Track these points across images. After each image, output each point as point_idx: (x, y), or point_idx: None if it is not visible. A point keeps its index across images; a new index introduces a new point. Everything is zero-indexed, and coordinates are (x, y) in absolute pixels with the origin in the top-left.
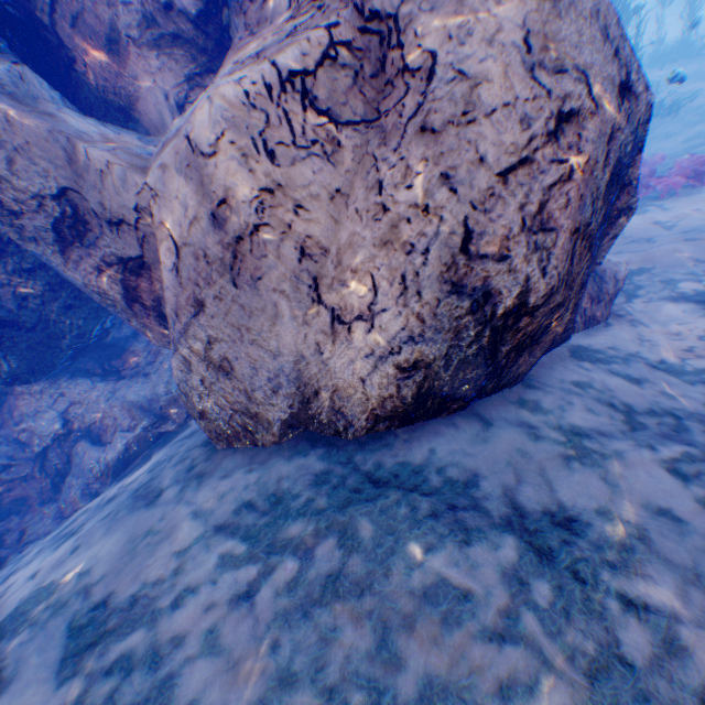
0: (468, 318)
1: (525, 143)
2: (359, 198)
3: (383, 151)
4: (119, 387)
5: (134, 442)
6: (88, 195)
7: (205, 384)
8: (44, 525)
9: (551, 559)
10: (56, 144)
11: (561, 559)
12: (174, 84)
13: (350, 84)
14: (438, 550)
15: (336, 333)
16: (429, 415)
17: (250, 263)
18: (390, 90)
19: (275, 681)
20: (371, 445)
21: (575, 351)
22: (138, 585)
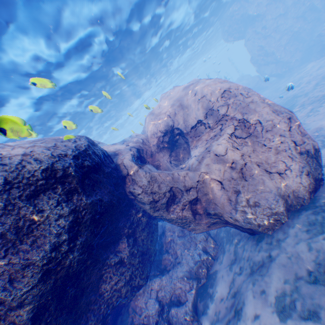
0: (307, 158)
1: (286, 124)
2: (258, 149)
3: (257, 138)
4: (170, 274)
5: (194, 294)
6: (178, 185)
7: (252, 214)
8: None
9: None
10: (168, 175)
11: None
12: (166, 157)
13: (241, 131)
14: None
15: (281, 176)
16: (317, 187)
17: (246, 173)
18: (249, 129)
19: None
20: (314, 201)
21: None
22: (311, 262)
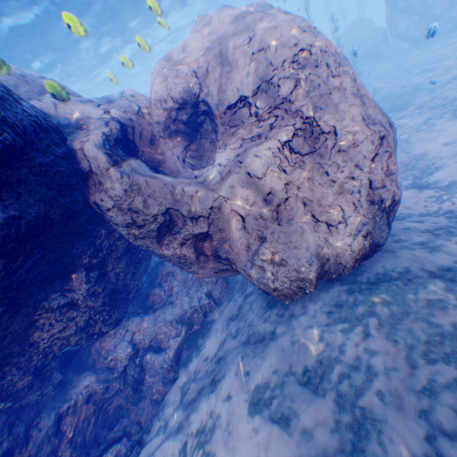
0: (376, 211)
1: (374, 148)
2: (317, 179)
3: (322, 161)
4: (157, 315)
5: (181, 342)
6: (180, 207)
7: (272, 274)
8: (150, 412)
9: (453, 280)
10: (166, 188)
11: (456, 279)
12: (179, 151)
13: (302, 141)
14: (417, 292)
15: (330, 231)
16: (370, 254)
17: (285, 214)
18: (316, 140)
19: (406, 348)
20: (357, 273)
21: None
22: (312, 357)
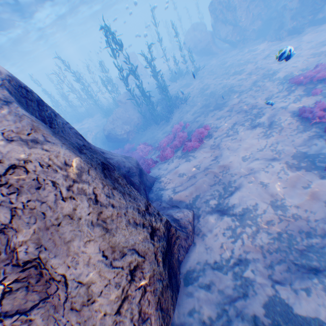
0: None
1: (122, 292)
2: None
3: (58, 314)
4: None
5: None
6: None
7: None
8: None
9: None
10: None
11: None
12: None
13: (26, 292)
14: None
15: None
16: None
17: None
18: (50, 284)
19: None
20: None
21: (186, 278)
22: None
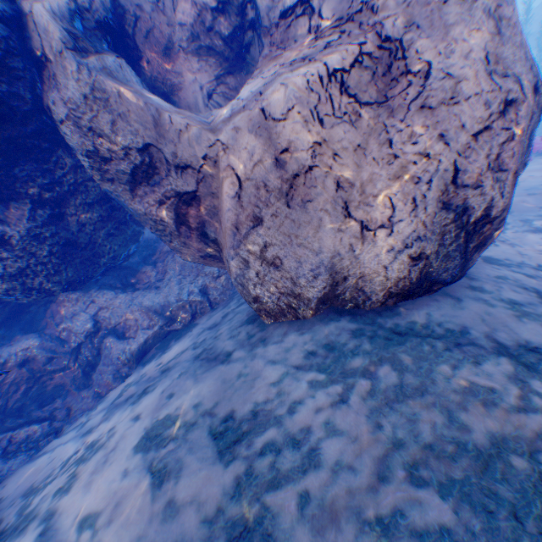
0: (451, 226)
1: (487, 118)
2: (373, 151)
3: (391, 121)
4: (136, 297)
5: (151, 337)
6: (164, 148)
7: (259, 277)
8: (85, 402)
9: (534, 368)
10: (148, 113)
11: (540, 368)
12: (205, 78)
13: (369, 79)
14: (460, 368)
15: (363, 236)
16: (419, 293)
17: (301, 191)
18: (394, 84)
19: (389, 444)
20: (384, 313)
21: (485, 260)
22: (251, 405)
